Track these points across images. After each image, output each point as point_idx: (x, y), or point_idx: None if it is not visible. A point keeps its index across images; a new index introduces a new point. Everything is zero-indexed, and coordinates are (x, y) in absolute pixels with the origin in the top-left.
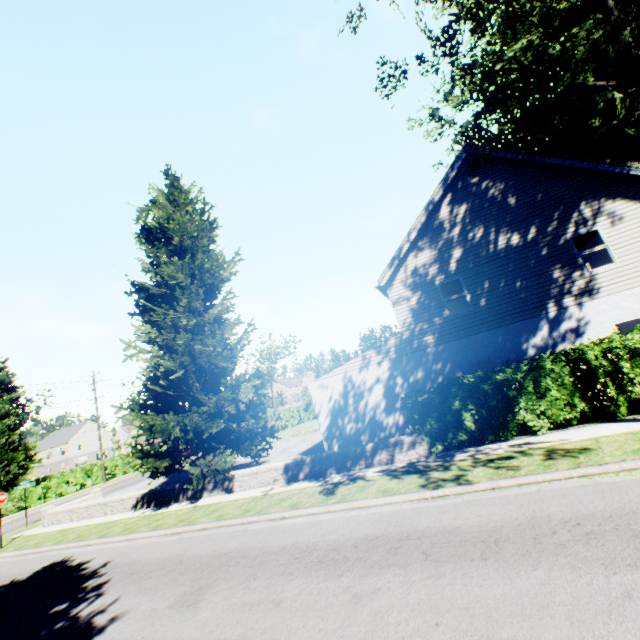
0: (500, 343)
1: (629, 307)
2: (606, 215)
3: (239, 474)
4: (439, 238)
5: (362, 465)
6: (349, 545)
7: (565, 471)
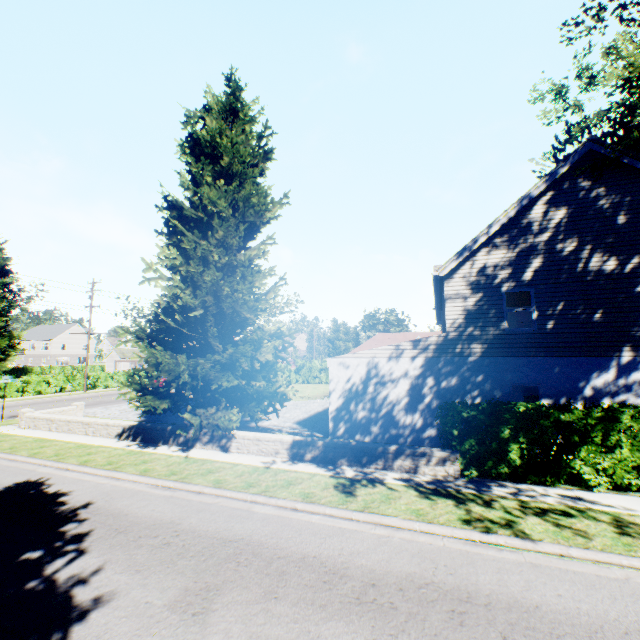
0: (555, 374)
1: None
2: None
3: (240, 436)
4: (522, 240)
5: (379, 465)
6: (392, 585)
7: None
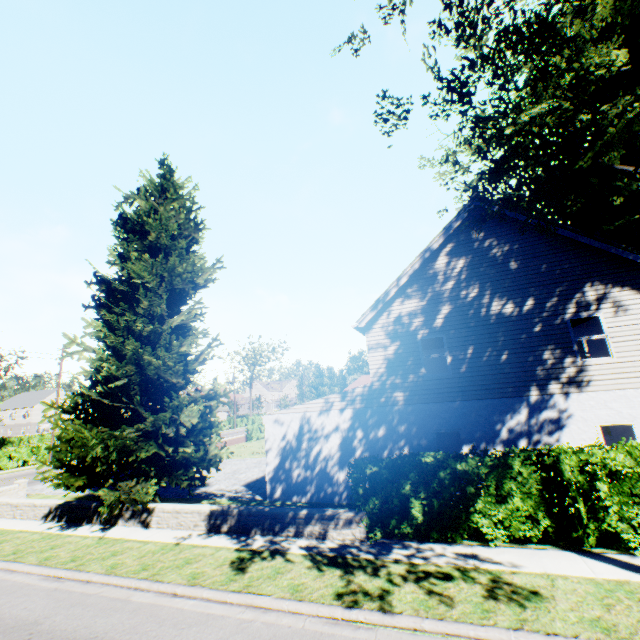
0: (473, 417)
1: (619, 409)
2: (611, 303)
3: (160, 508)
4: (430, 289)
5: (291, 532)
6: None
7: (504, 631)
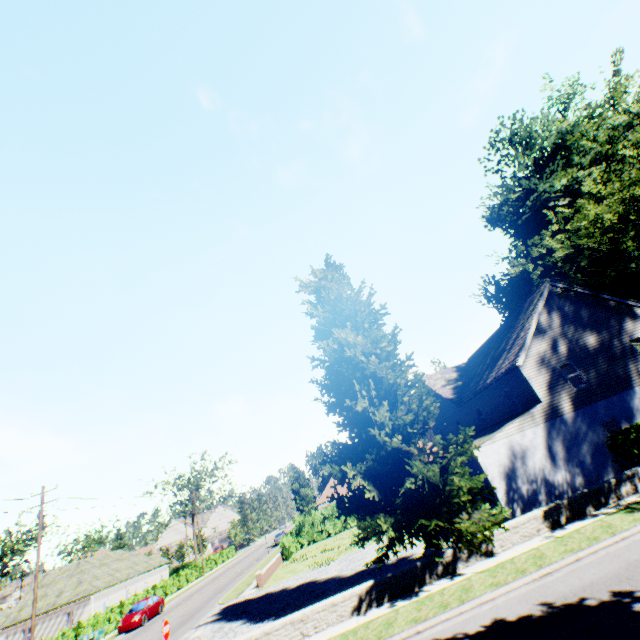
0: (615, 407)
1: None
2: None
3: (496, 531)
4: (546, 334)
5: (614, 498)
6: None
7: None
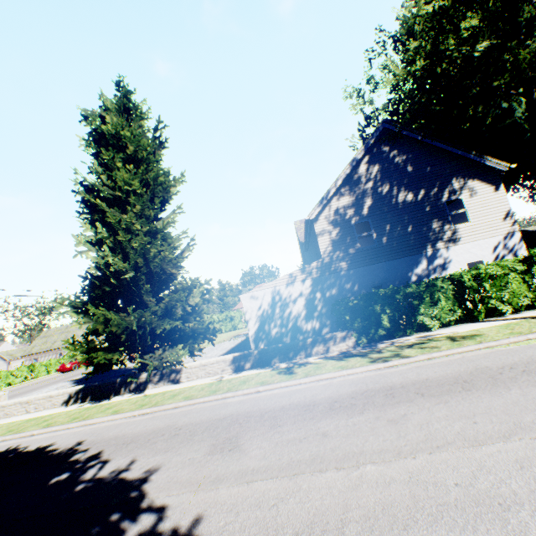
0: (394, 271)
1: (475, 253)
2: (467, 189)
3: (187, 367)
4: (357, 188)
5: (302, 355)
6: (346, 398)
7: (475, 345)
